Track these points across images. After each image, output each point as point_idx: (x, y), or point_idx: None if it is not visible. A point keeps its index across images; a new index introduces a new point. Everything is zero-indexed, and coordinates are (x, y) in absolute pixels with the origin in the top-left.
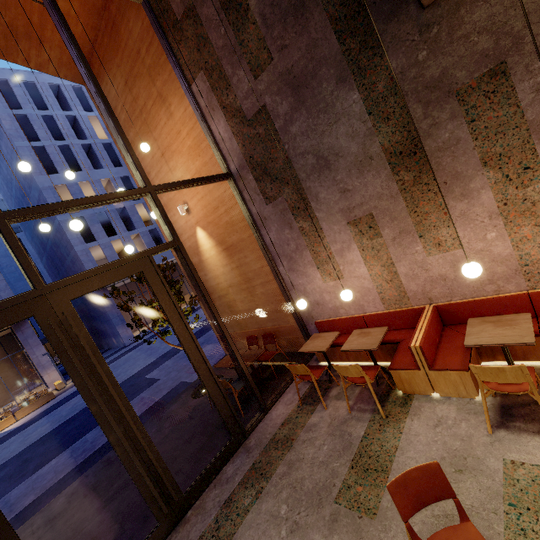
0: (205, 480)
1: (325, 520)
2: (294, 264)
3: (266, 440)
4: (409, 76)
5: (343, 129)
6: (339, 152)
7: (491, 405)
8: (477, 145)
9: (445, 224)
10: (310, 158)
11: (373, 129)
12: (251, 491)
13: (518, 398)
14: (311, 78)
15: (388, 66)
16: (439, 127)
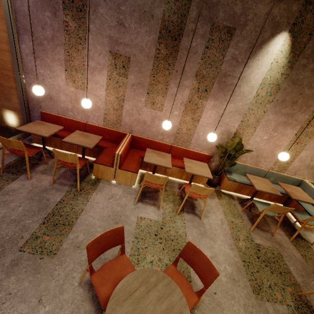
0: None
1: (4, 266)
2: (42, 52)
3: None
4: None
5: None
6: None
7: (138, 190)
8: (200, 63)
9: (163, 95)
10: None
11: None
12: None
13: (149, 189)
14: None
15: None
16: (194, 35)
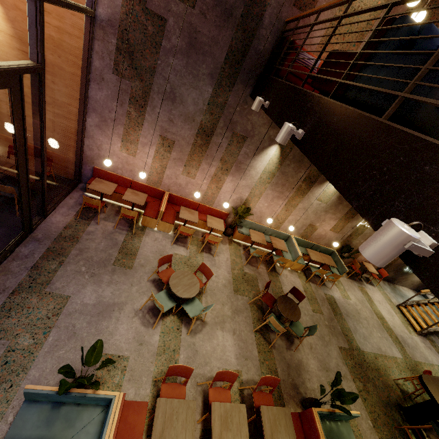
0: (4, 256)
1: (109, 271)
2: (105, 126)
3: (53, 235)
4: (229, 110)
5: (194, 96)
6: (184, 102)
7: (173, 236)
8: (224, 153)
9: (196, 168)
10: (168, 86)
11: (204, 111)
12: (54, 262)
13: (181, 235)
14: (202, 53)
15: (228, 97)
16: (221, 136)
